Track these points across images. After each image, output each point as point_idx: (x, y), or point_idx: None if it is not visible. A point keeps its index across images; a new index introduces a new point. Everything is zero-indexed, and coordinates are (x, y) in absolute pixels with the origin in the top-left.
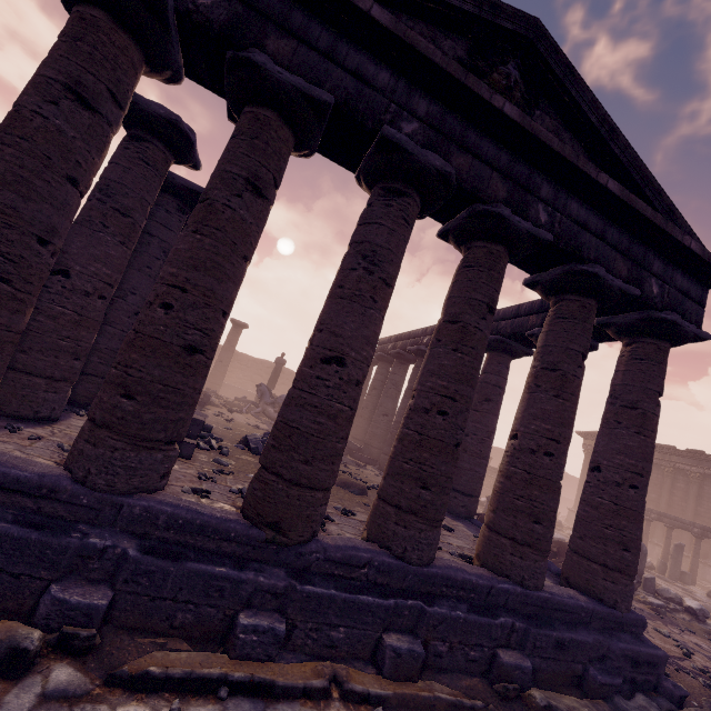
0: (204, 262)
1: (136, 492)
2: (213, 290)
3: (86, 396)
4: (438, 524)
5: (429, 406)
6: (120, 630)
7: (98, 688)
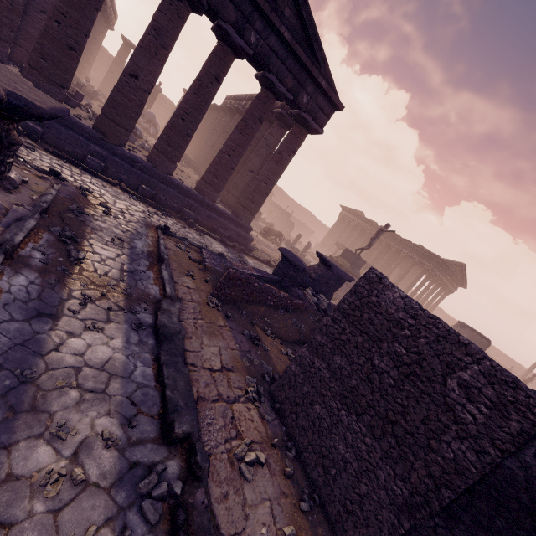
0: (75, 6)
1: None
2: (80, 22)
3: (15, 57)
4: (173, 162)
5: (178, 114)
6: (47, 144)
7: (42, 149)
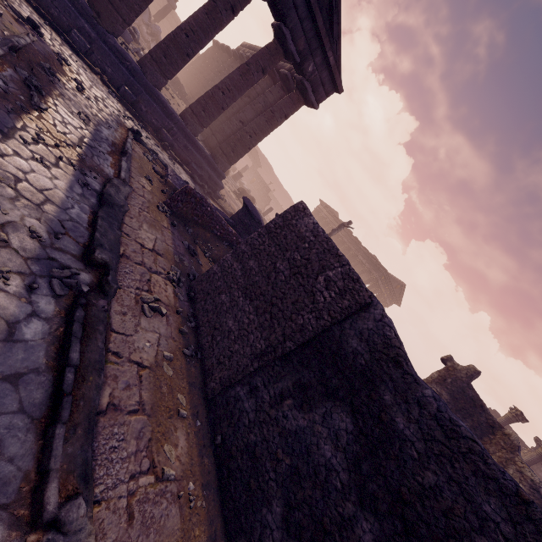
0: None
1: None
2: None
3: None
4: (164, 76)
5: (184, 28)
6: None
7: None
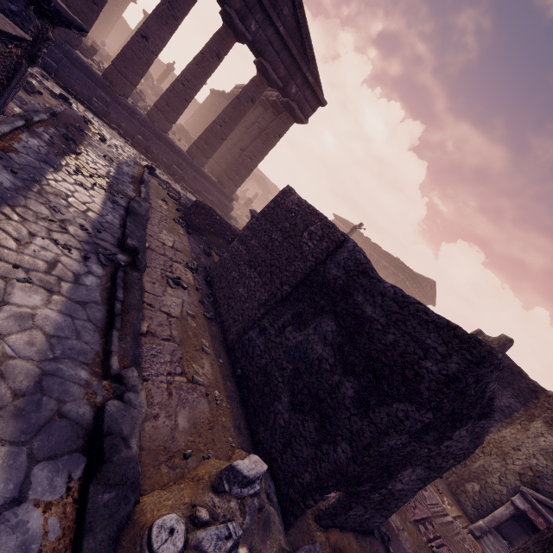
0: None
1: (67, 44)
2: None
3: None
4: (169, 122)
5: (180, 80)
6: (59, 80)
7: (54, 82)
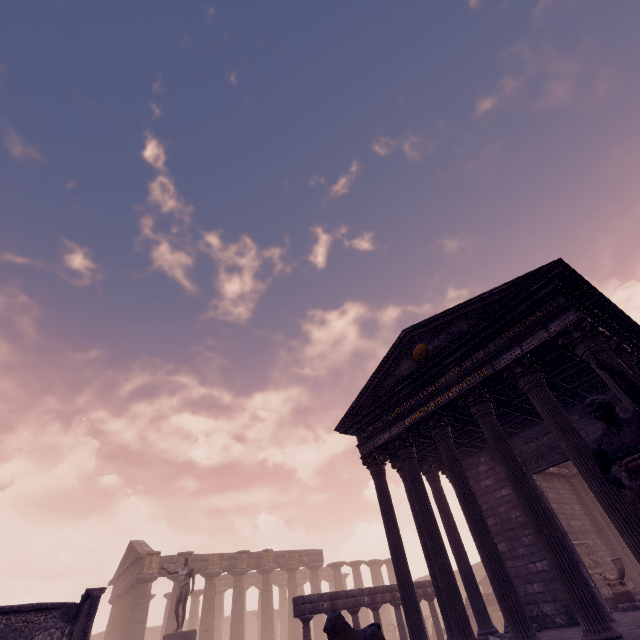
0: None
1: None
2: None
3: None
4: None
5: None
6: None
7: None
